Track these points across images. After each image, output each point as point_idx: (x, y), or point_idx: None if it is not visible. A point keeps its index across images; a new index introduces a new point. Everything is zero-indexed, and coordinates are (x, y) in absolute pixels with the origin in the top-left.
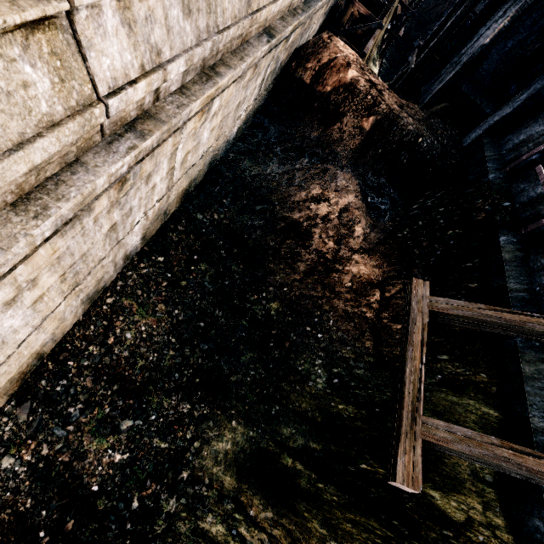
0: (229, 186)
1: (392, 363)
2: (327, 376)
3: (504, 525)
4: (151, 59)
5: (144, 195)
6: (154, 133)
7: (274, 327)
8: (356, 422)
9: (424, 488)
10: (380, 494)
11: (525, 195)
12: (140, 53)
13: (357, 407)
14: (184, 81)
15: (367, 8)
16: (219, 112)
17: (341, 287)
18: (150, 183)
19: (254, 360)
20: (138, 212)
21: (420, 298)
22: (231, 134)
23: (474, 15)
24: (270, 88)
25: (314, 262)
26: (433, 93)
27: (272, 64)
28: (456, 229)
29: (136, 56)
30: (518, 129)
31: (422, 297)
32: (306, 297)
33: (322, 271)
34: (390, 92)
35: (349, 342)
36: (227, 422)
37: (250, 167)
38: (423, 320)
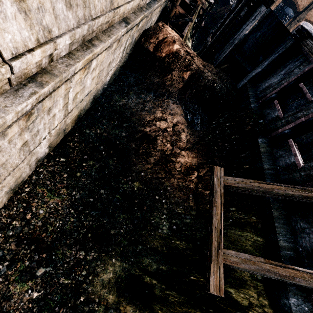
0: (106, 112)
1: (205, 214)
2: (169, 225)
3: (268, 304)
4: (44, 35)
5: (47, 121)
6: (49, 83)
7: (136, 198)
8: (187, 251)
9: (226, 287)
10: (202, 294)
11: (270, 116)
12: (35, 31)
13: (187, 242)
14: (70, 49)
15: (183, 10)
16: (97, 68)
17: (175, 171)
18: (51, 113)
19: (125, 219)
20: (43, 132)
21: (218, 178)
22: (106, 80)
23: (240, 17)
24: (129, 53)
25: (159, 156)
26: (220, 59)
27: (129, 39)
28: (236, 135)
29: (32, 33)
30: (264, 80)
31: (220, 177)
32: (155, 178)
33: (164, 162)
34: (198, 57)
35: (181, 203)
36: (109, 260)
37: (119, 100)
38: (221, 190)
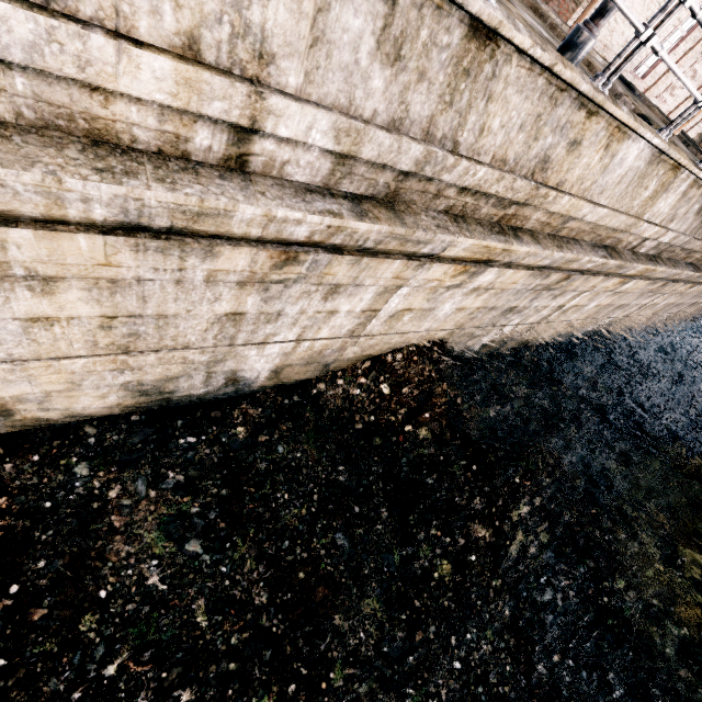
0: None
1: None
2: None
3: None
4: None
5: None
6: None
7: None
8: None
9: None
10: None
11: None
12: None
13: None
14: None
15: None
16: None
17: None
18: None
19: None
20: None
21: None
22: None
23: None
24: None
25: None
26: None
27: None
28: None
29: None
30: None
31: None
32: None
33: None
34: None
35: None
36: None
37: None
38: None
